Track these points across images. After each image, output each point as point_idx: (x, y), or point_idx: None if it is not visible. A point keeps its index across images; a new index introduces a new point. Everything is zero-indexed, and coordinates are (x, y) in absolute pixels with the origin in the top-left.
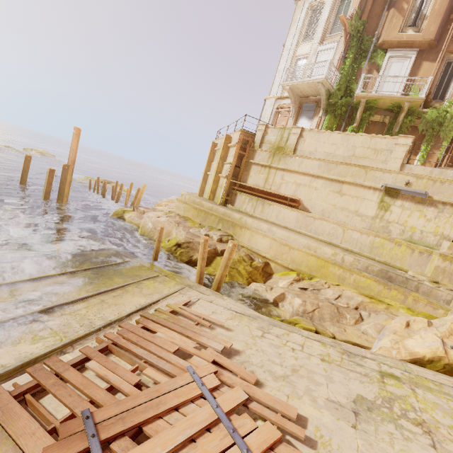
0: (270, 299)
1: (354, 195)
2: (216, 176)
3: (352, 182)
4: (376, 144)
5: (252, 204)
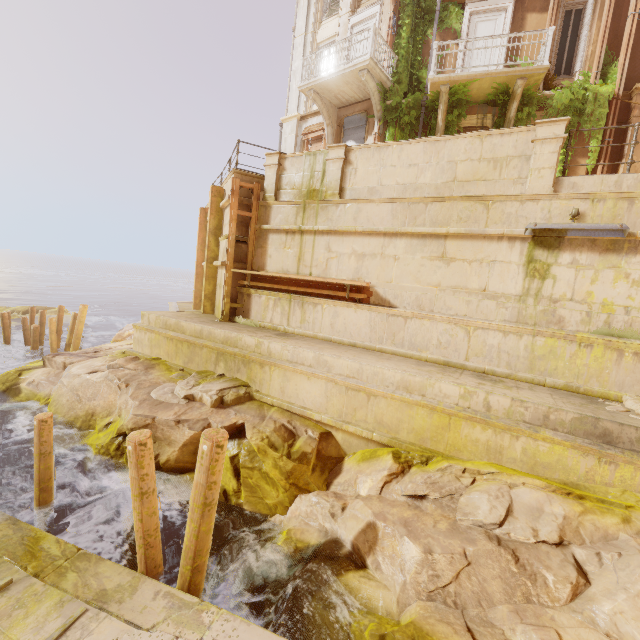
0: (343, 542)
1: (472, 257)
2: (208, 267)
3: (463, 233)
4: (495, 148)
5: (282, 310)
